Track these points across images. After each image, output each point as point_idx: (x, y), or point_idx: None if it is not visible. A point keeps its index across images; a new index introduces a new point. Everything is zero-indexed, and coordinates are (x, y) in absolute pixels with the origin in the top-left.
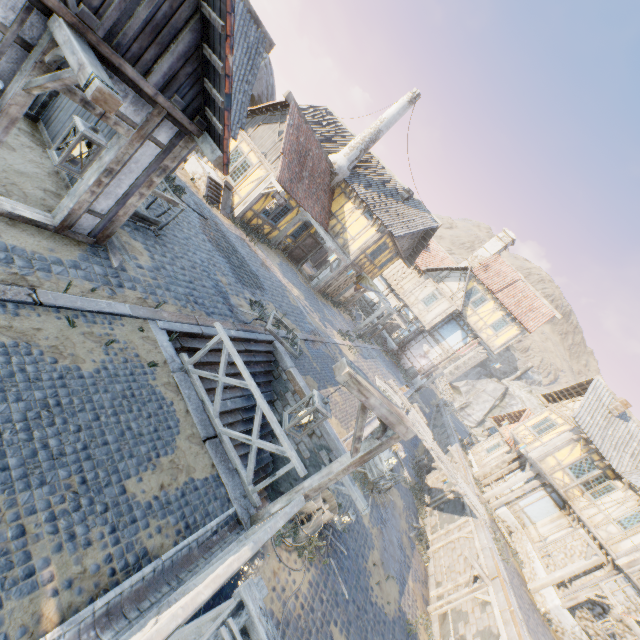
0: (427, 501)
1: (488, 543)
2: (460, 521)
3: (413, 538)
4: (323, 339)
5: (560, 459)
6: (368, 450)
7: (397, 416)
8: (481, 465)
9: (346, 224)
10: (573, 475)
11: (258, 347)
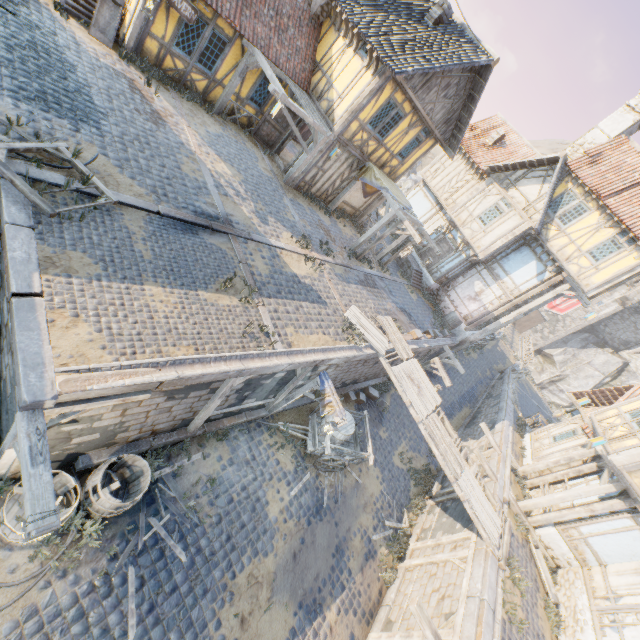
0: (434, 491)
1: (482, 590)
2: (458, 536)
3: (378, 542)
4: (227, 229)
5: None
6: None
7: None
8: (537, 457)
9: (333, 75)
10: None
11: None
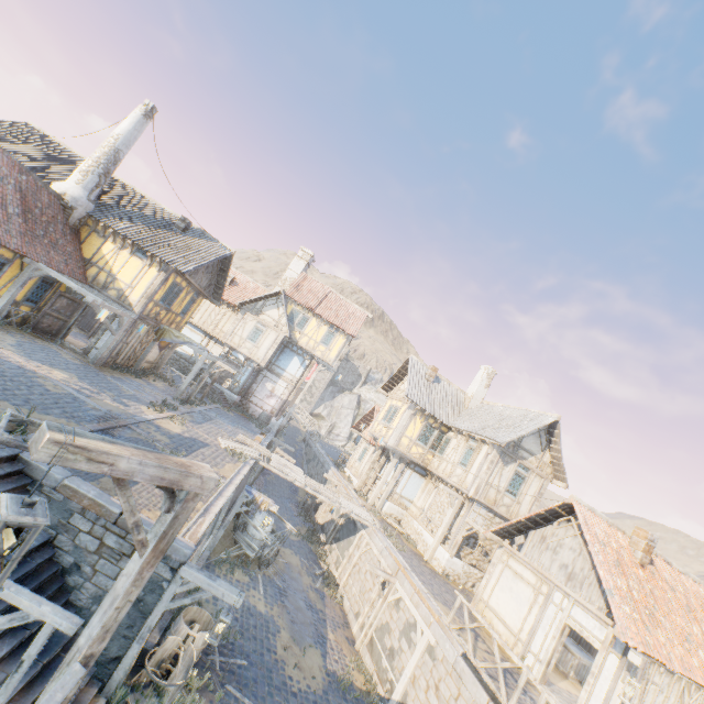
0: (324, 540)
1: (384, 544)
2: (356, 540)
3: (321, 587)
4: (124, 422)
5: (410, 436)
6: (160, 534)
7: (177, 468)
8: (359, 476)
9: (113, 270)
10: (423, 444)
11: None
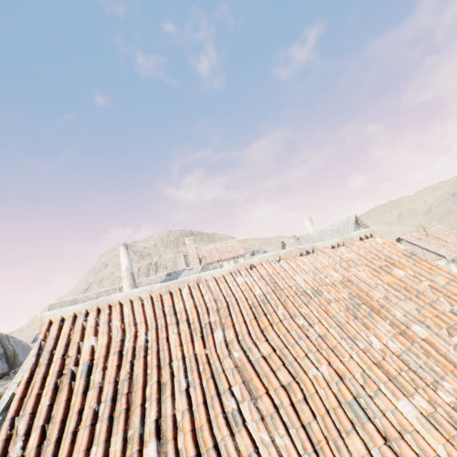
0: None
1: None
2: None
3: None
4: None
5: None
6: None
7: None
8: None
9: None
10: None
11: None
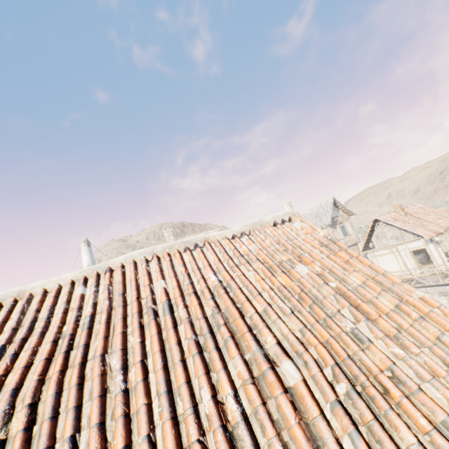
0: None
1: None
2: None
3: None
4: None
5: None
6: None
7: None
8: None
9: None
10: None
11: None
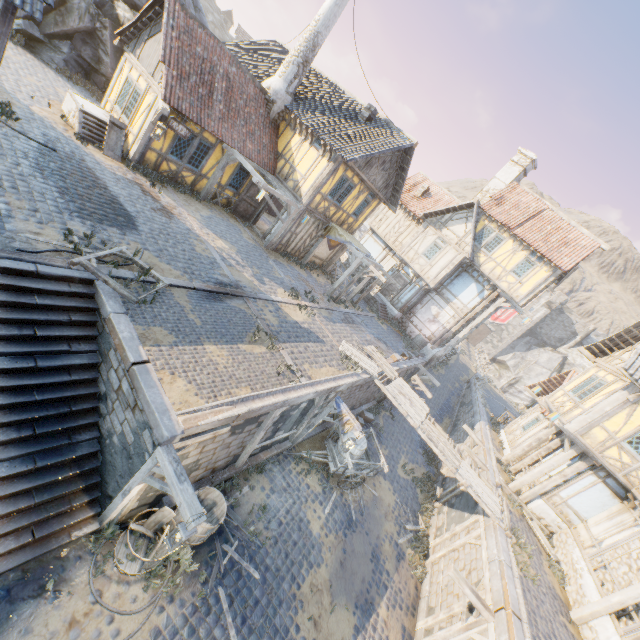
0: (438, 495)
1: (499, 554)
2: (469, 521)
3: (403, 545)
4: (241, 293)
5: (612, 430)
6: None
7: None
8: (514, 446)
9: (295, 162)
10: (635, 452)
11: (45, 284)
